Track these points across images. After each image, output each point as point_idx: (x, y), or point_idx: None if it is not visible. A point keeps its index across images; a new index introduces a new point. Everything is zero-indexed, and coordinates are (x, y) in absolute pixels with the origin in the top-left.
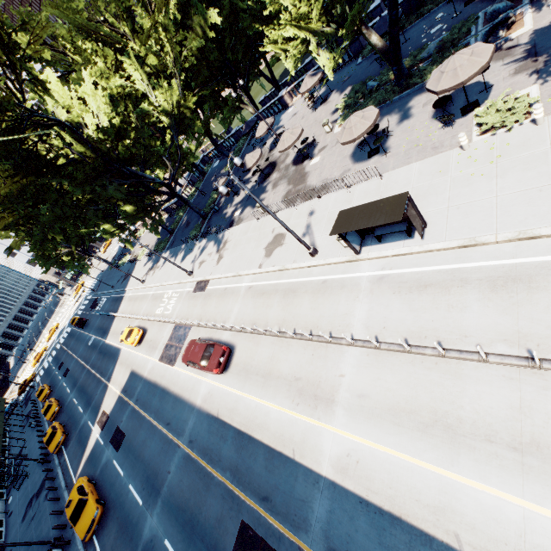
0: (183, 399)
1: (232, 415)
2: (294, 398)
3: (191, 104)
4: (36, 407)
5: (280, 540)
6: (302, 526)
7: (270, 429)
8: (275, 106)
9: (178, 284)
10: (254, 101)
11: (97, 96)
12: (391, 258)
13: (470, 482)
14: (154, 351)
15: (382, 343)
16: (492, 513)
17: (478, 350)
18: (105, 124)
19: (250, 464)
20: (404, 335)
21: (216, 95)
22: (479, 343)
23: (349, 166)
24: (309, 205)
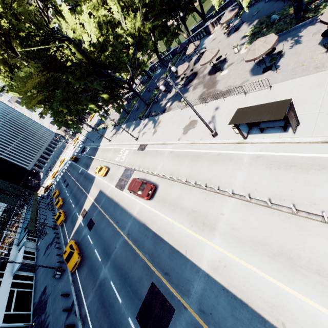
0: (126, 210)
1: (152, 224)
2: (190, 221)
3: (147, 29)
4: (52, 200)
5: (172, 297)
6: (186, 293)
7: (174, 236)
8: (201, 33)
9: (129, 144)
10: (188, 29)
11: (91, 22)
12: (268, 144)
13: (299, 295)
14: (113, 181)
15: (253, 198)
16: (311, 317)
17: (322, 215)
18: (94, 41)
19: (160, 253)
20: (269, 196)
21: (163, 23)
22: (324, 210)
23: (248, 78)
24: (216, 103)
